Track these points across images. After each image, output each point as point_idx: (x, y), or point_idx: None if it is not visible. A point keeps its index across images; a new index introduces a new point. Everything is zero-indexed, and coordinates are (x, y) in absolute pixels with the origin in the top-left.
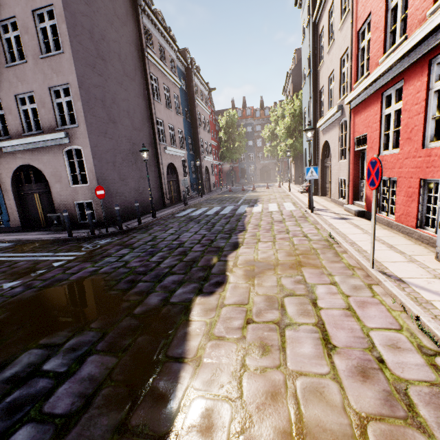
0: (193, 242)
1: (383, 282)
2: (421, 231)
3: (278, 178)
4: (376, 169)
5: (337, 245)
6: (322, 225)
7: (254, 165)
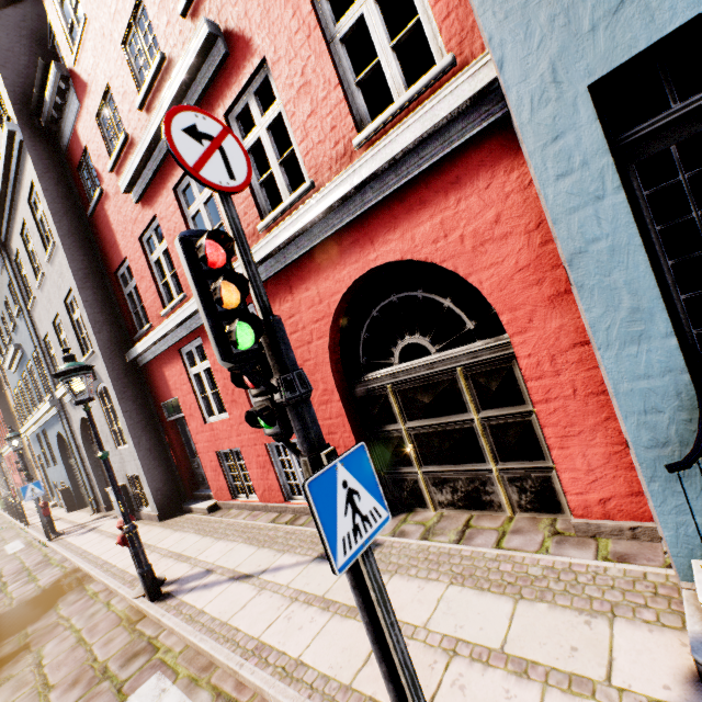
0: None
1: None
2: None
3: None
4: None
5: None
6: None
7: None
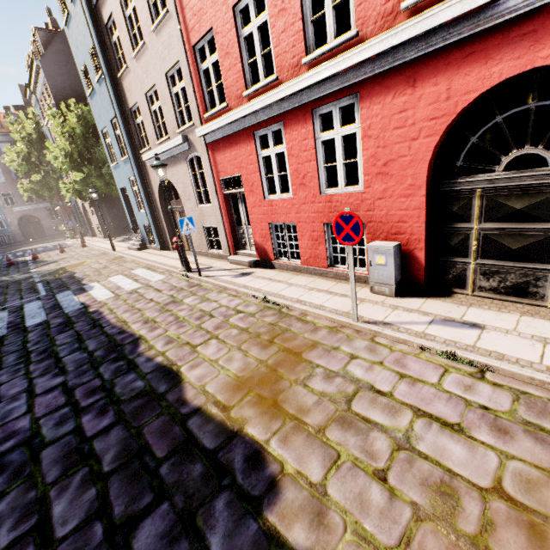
0: (61, 416)
1: (384, 331)
2: (335, 269)
3: (67, 232)
4: (354, 224)
5: (286, 308)
6: (237, 290)
7: (0, 215)
